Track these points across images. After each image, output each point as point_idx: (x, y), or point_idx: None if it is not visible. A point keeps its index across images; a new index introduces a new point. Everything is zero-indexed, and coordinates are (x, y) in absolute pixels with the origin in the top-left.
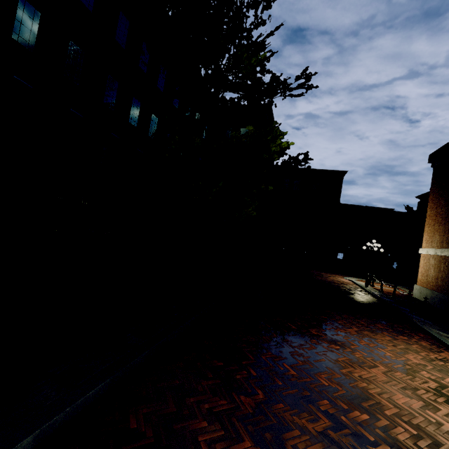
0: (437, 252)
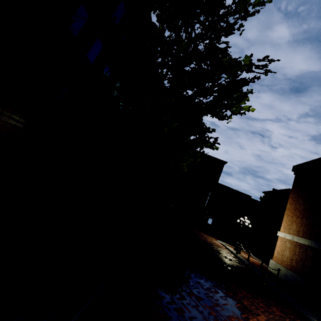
0: (294, 239)
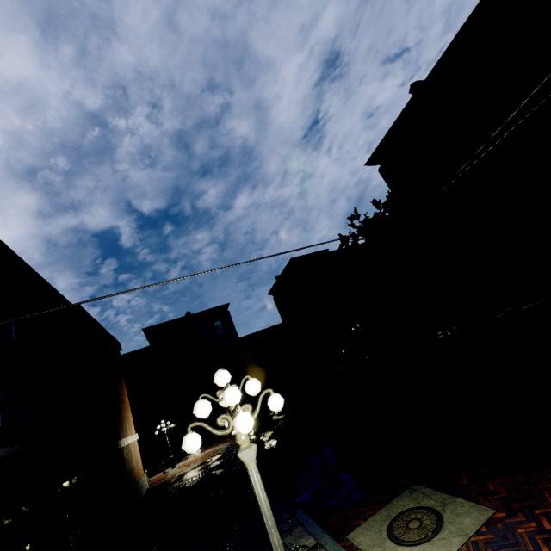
0: None
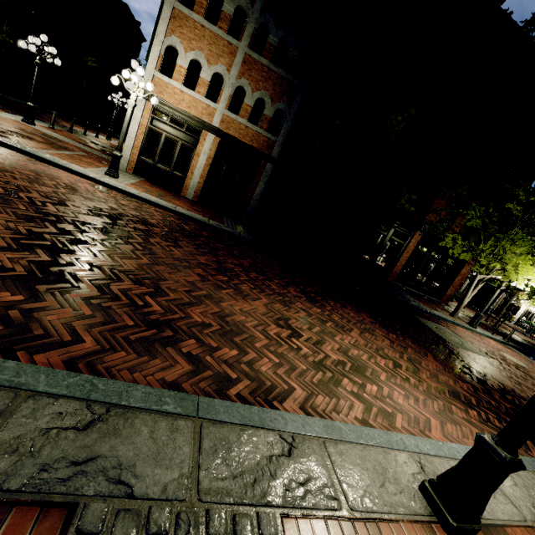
0: None
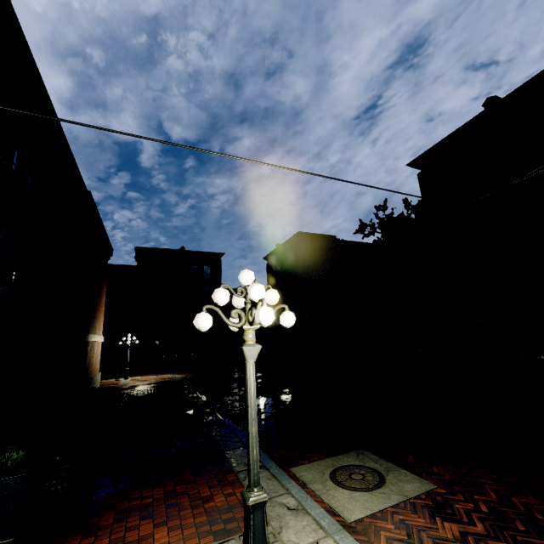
0: None
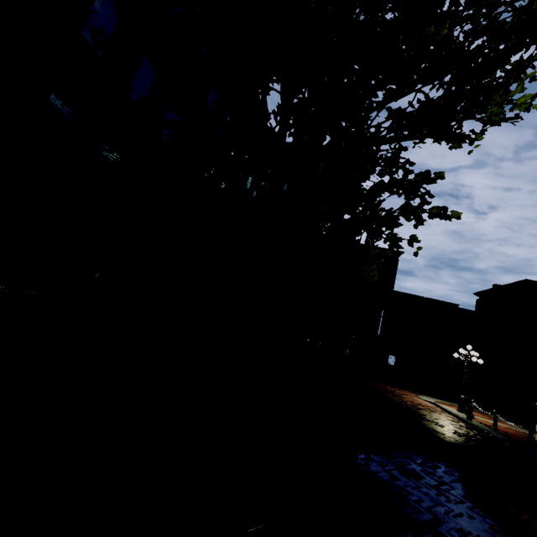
0: None
